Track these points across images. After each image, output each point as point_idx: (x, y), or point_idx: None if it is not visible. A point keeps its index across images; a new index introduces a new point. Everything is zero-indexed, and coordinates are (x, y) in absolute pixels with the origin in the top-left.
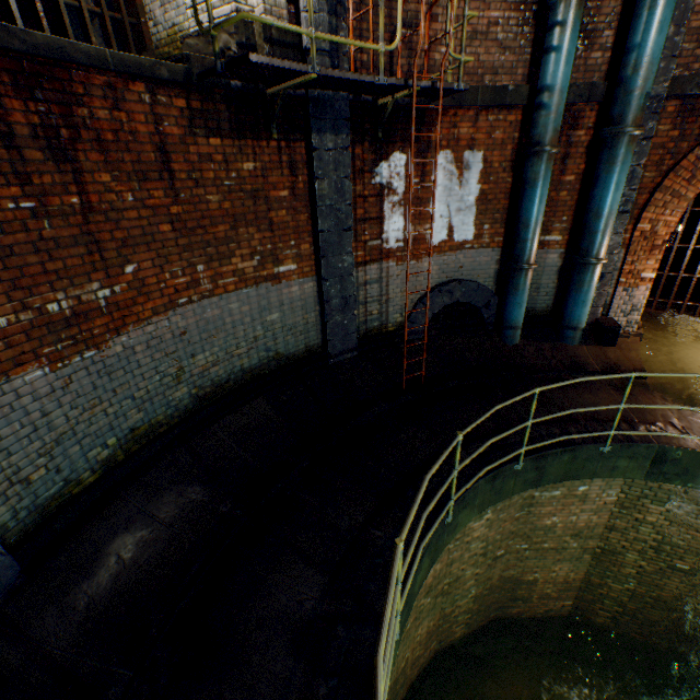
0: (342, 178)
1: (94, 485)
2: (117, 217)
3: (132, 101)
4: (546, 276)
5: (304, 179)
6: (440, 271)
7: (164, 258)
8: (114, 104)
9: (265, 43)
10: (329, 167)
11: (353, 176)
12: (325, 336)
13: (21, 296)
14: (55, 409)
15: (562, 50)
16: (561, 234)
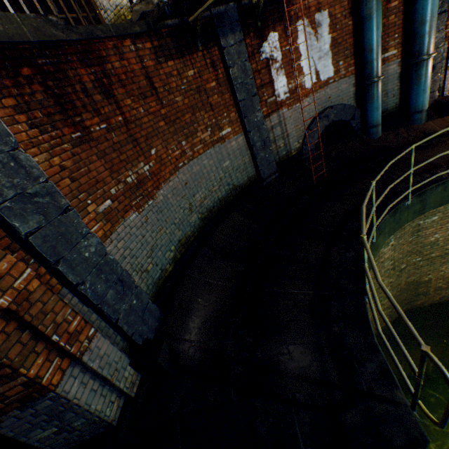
0: (244, 62)
1: (173, 271)
2: (139, 123)
3: (127, 52)
4: (390, 83)
5: (221, 71)
6: (316, 105)
7: (166, 142)
8: (120, 57)
9: None
10: (235, 57)
11: (249, 59)
12: (257, 168)
13: (115, 176)
14: (146, 234)
15: None
16: (396, 48)
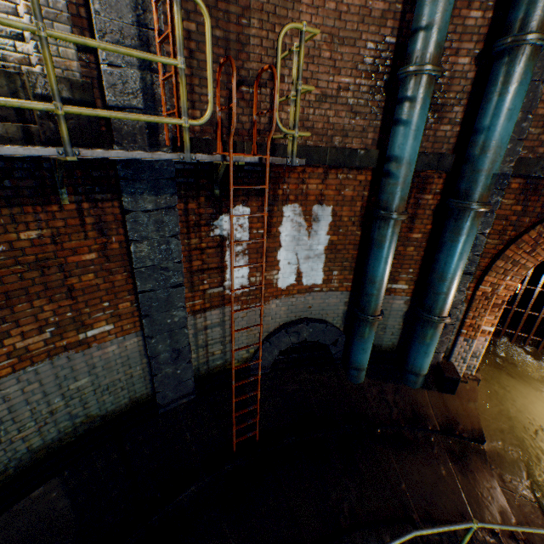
0: (168, 237)
1: None
2: None
3: None
4: (392, 318)
5: (120, 238)
6: (288, 311)
7: None
8: None
9: (36, 99)
10: (150, 228)
11: (187, 230)
12: (154, 387)
13: None
14: None
15: (411, 125)
16: (408, 283)
